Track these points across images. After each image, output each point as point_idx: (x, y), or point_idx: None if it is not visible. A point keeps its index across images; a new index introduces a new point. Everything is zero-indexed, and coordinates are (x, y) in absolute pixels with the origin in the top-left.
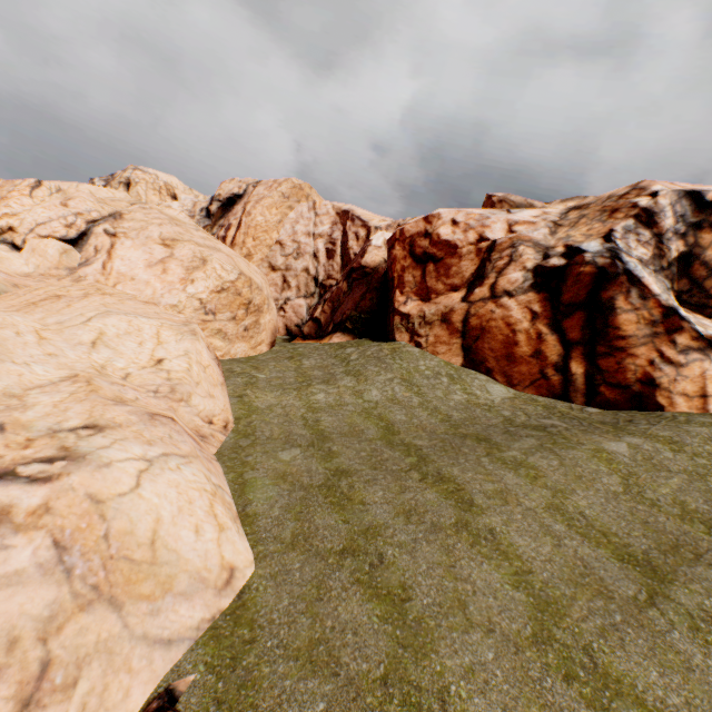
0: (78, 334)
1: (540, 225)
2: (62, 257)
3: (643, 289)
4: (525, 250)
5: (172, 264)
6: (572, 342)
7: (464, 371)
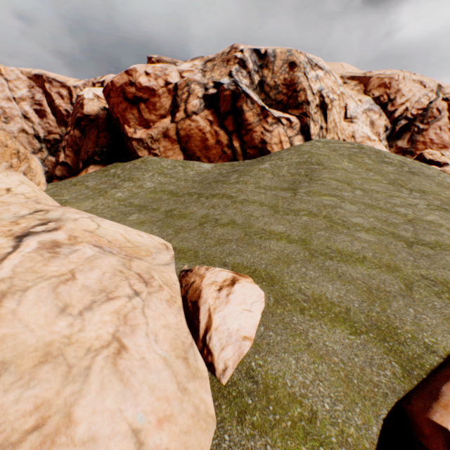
0: None
1: (196, 72)
2: None
3: (252, 99)
4: (195, 87)
5: None
6: (231, 132)
7: (186, 162)
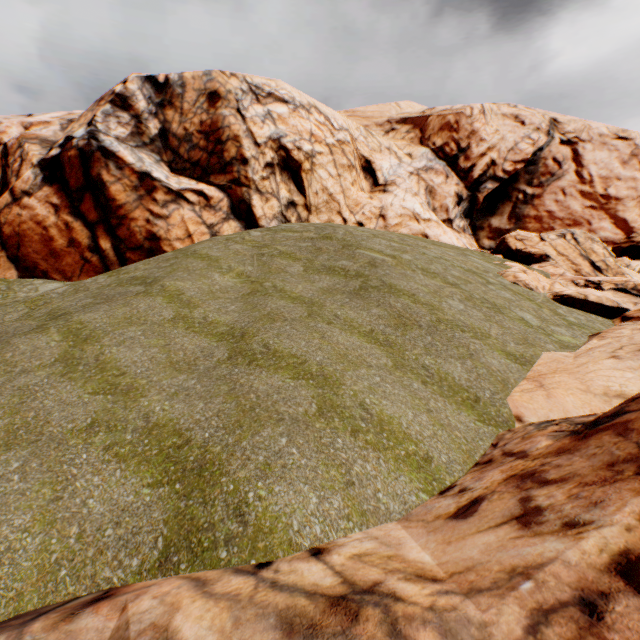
0: None
1: (56, 124)
2: None
3: (119, 161)
4: (31, 148)
5: None
6: (94, 223)
7: (20, 281)
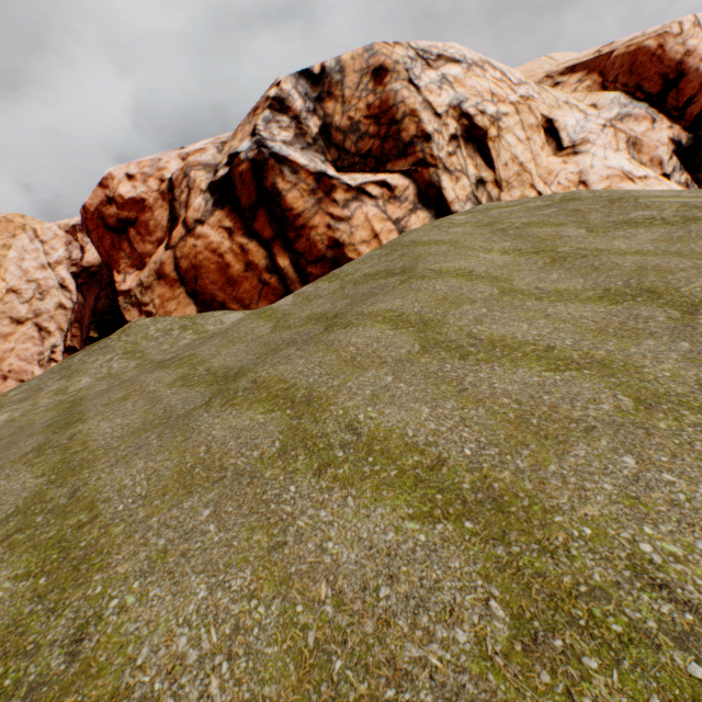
0: None
1: (210, 149)
2: None
3: (292, 165)
4: (197, 174)
5: None
6: (269, 240)
7: (201, 316)
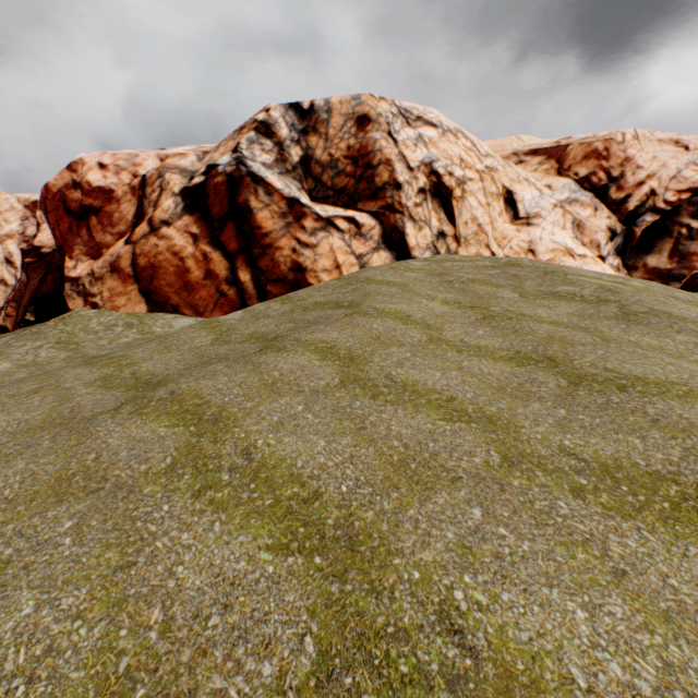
0: None
1: (191, 155)
2: None
3: (268, 187)
4: (172, 177)
5: None
6: (234, 253)
7: (150, 316)
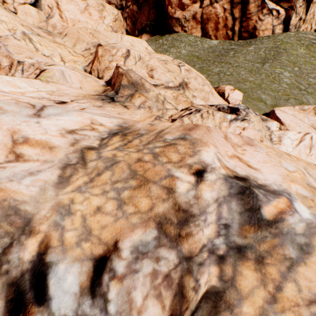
0: (125, 44)
1: None
2: (39, 15)
3: None
4: None
5: (91, 10)
6: (235, 19)
7: (202, 38)
